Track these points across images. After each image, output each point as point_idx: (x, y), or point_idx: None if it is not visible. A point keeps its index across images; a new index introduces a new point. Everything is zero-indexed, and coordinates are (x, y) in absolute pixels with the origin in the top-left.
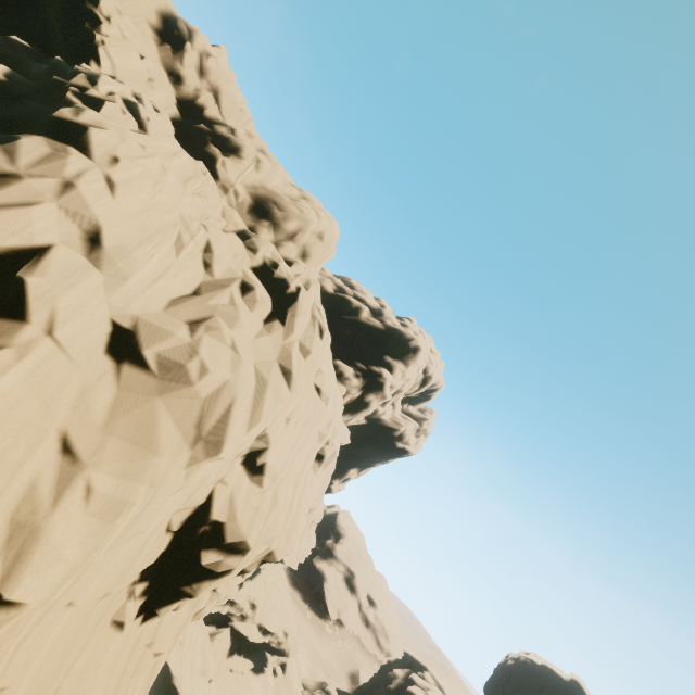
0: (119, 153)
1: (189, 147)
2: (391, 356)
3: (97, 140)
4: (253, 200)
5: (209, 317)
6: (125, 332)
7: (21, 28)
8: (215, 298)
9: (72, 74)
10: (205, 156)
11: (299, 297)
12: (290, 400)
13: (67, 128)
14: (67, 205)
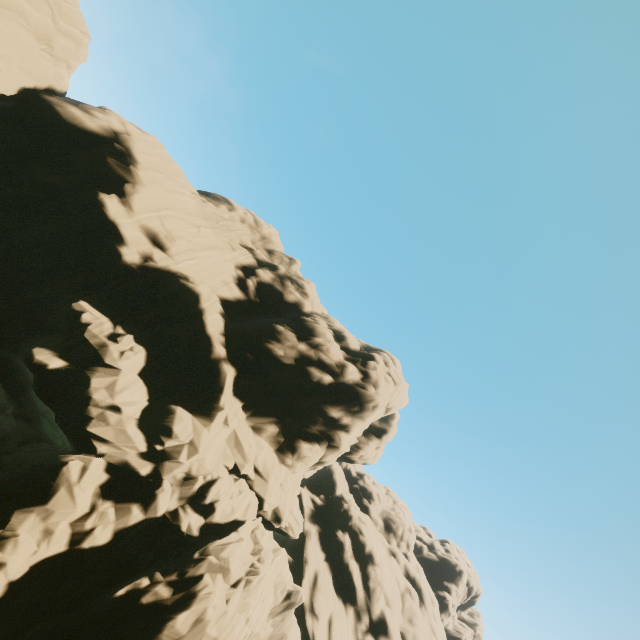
0: (381, 559)
1: (355, 500)
2: (447, 580)
3: (378, 559)
4: (383, 522)
5: (412, 616)
6: (402, 633)
7: (315, 484)
8: (408, 604)
9: (350, 518)
10: (364, 507)
11: (424, 586)
12: None
13: (370, 556)
14: (384, 591)
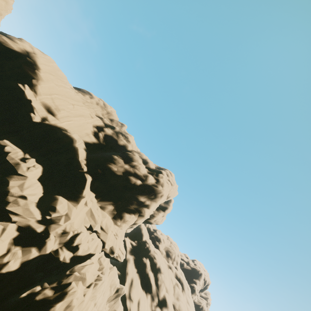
0: (164, 270)
1: (152, 242)
2: (195, 278)
3: (163, 270)
4: (165, 252)
5: (178, 296)
6: (173, 305)
7: (133, 235)
8: (177, 290)
9: (149, 251)
10: (156, 245)
11: (184, 282)
12: (192, 310)
13: (159, 269)
14: (165, 285)
